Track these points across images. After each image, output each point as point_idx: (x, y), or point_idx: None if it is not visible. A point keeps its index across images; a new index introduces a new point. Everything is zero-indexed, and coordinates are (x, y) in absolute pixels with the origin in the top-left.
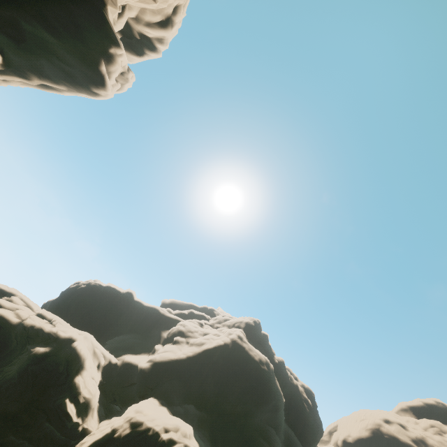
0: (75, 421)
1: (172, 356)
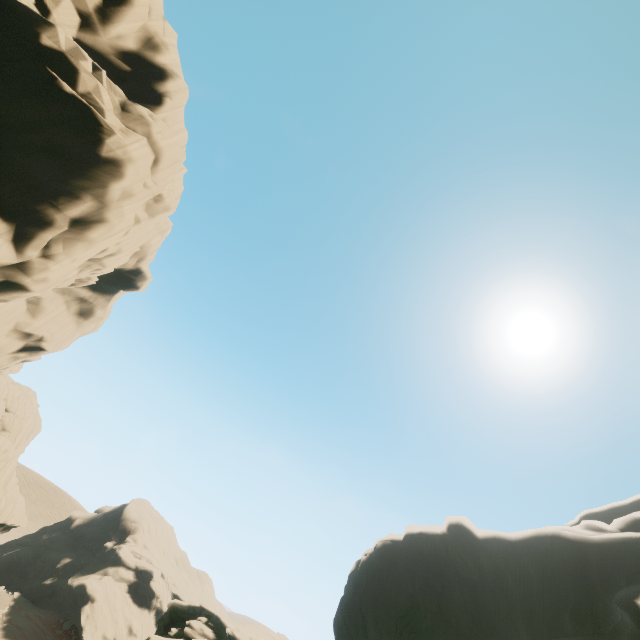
0: None
1: None
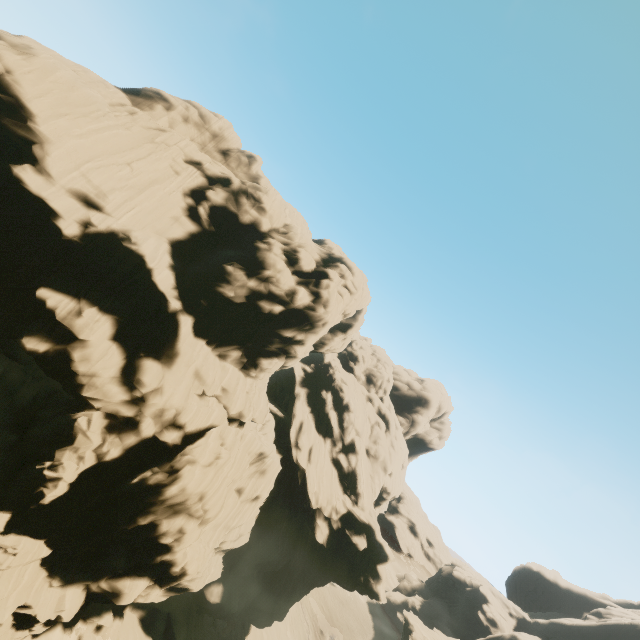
0: (485, 623)
1: (568, 622)
